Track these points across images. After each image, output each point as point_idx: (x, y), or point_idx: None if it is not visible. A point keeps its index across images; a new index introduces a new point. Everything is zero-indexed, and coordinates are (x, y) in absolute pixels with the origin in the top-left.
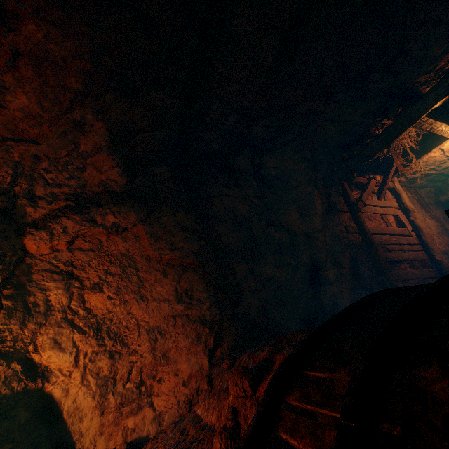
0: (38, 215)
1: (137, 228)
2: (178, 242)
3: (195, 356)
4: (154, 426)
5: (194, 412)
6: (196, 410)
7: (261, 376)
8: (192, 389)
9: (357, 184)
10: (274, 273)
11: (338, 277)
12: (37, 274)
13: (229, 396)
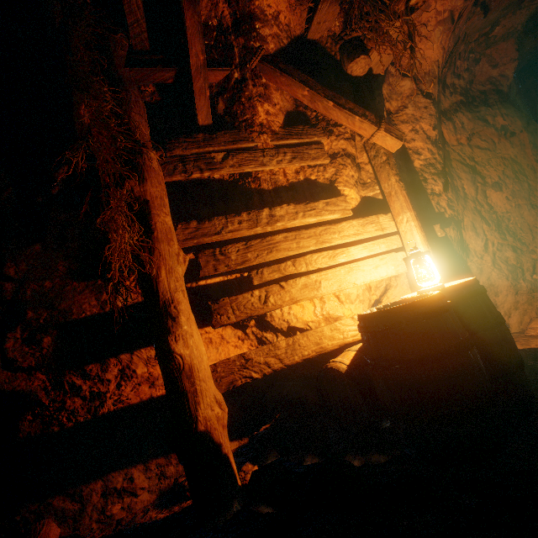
0: (446, 105)
1: (523, 135)
2: None
3: None
4: None
5: None
6: None
7: None
8: None
9: None
10: None
11: None
12: (453, 162)
13: None
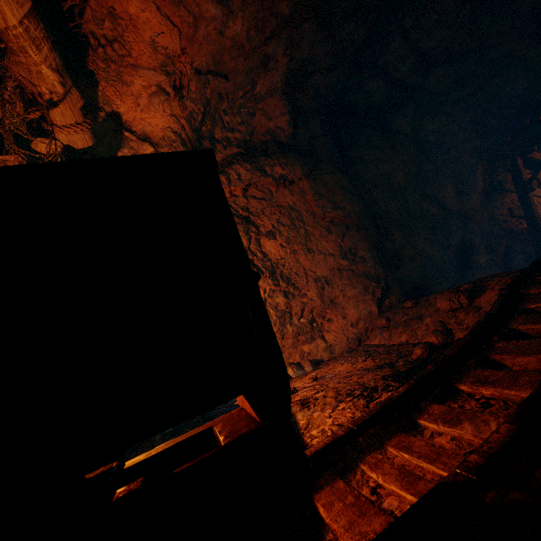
0: (218, 159)
1: (303, 183)
2: (340, 202)
3: (363, 303)
4: (327, 354)
5: (366, 345)
6: (367, 343)
7: (475, 294)
8: (360, 329)
9: (530, 161)
10: (426, 249)
11: (489, 264)
12: None
13: (425, 320)
